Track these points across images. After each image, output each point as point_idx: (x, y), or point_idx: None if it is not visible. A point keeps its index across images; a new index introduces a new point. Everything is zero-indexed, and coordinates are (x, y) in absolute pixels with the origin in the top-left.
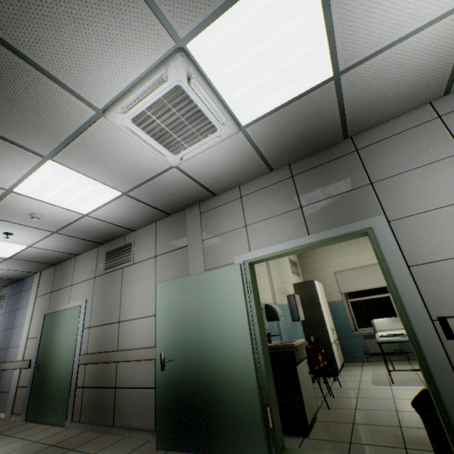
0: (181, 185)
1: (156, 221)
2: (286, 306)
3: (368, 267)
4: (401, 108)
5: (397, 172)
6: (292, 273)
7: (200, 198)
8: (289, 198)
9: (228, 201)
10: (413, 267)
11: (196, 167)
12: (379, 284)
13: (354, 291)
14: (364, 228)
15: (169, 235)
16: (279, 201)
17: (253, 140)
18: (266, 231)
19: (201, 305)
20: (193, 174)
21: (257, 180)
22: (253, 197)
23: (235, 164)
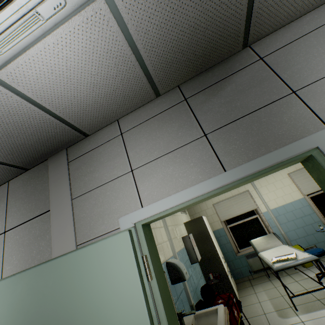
0: (23, 118)
1: (8, 181)
2: (183, 249)
3: (238, 196)
4: (309, 1)
5: (324, 73)
6: (181, 212)
7: (65, 142)
8: (186, 125)
9: (104, 141)
10: None
11: (36, 81)
12: (249, 209)
13: (231, 217)
14: (308, 149)
15: (26, 198)
16: (173, 132)
17: (128, 26)
18: (162, 174)
19: (67, 318)
20: (37, 97)
21: (141, 110)
22: (138, 131)
23: (106, 81)
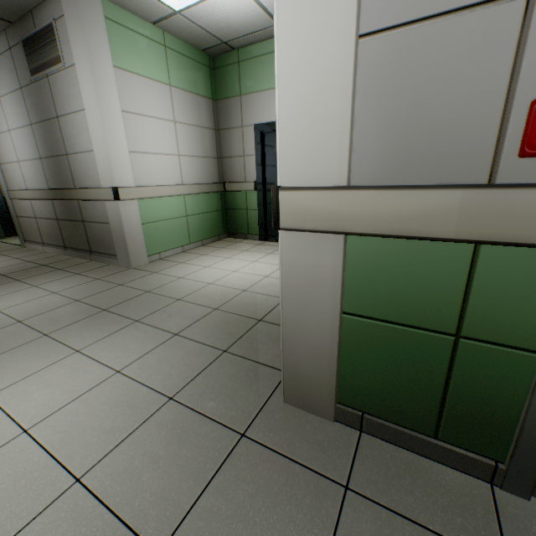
0: None
1: None
2: None
3: None
4: None
5: None
6: None
7: None
8: None
9: None
10: (2, 165)
11: None
12: None
13: None
14: None
15: None
16: None
17: None
18: None
19: None
20: None
21: None
22: None
23: None
